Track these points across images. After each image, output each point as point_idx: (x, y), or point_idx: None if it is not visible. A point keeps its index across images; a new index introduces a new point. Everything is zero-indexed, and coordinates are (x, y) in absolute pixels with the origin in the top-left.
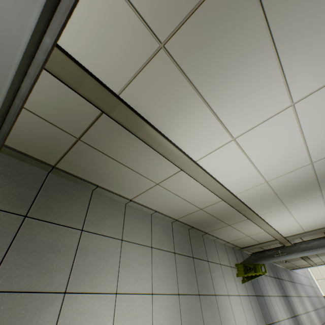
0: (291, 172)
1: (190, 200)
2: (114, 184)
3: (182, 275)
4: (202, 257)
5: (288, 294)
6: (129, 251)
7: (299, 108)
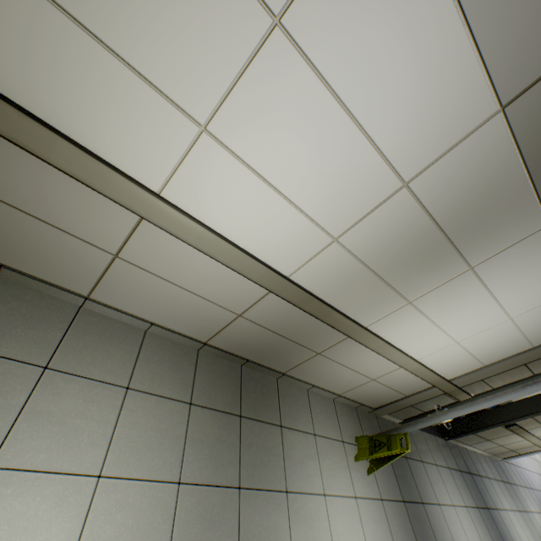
0: (374, 212)
1: (205, 294)
2: (32, 261)
3: (201, 447)
4: (268, 418)
5: (492, 504)
6: (59, 389)
7: (298, 32)
